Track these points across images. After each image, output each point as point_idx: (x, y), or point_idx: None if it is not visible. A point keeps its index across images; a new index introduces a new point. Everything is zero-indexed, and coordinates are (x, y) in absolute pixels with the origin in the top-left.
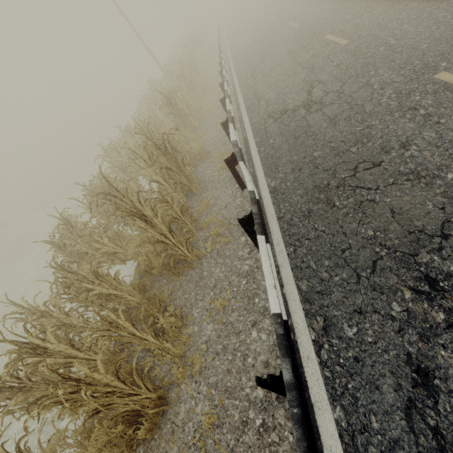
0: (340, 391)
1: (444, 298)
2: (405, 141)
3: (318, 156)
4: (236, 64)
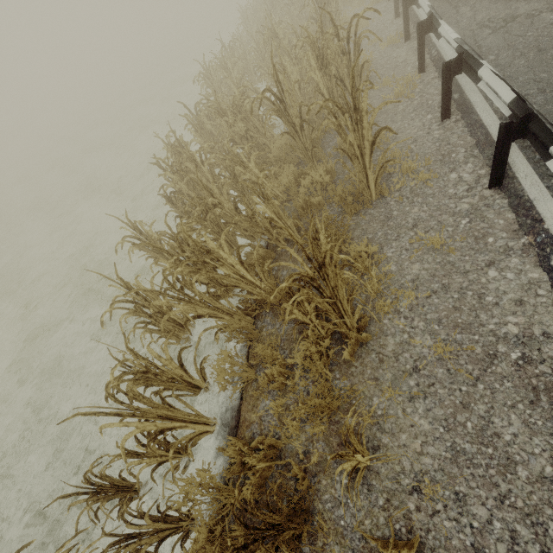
0: None
1: None
2: None
3: None
4: None
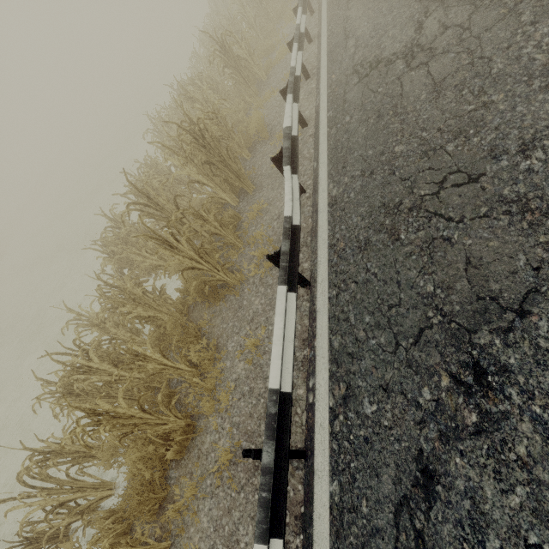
0: (342, 467)
1: (486, 397)
2: (531, 139)
3: (400, 153)
4: None
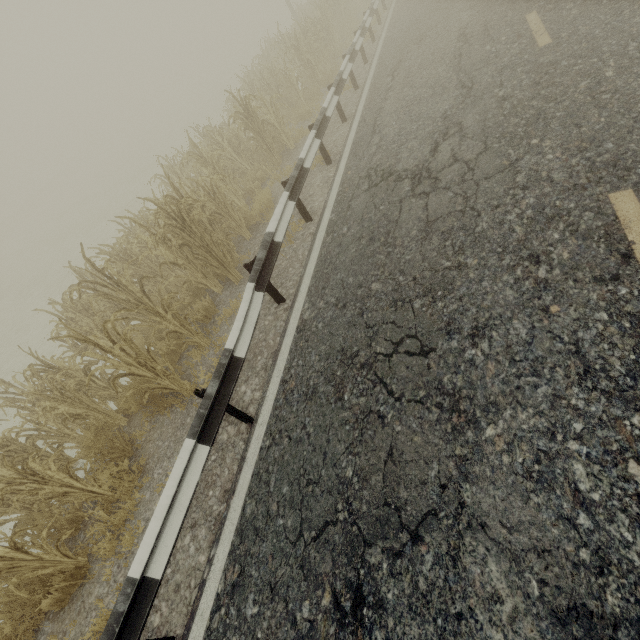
0: None
1: (355, 634)
2: (483, 325)
3: (375, 292)
4: (389, 31)
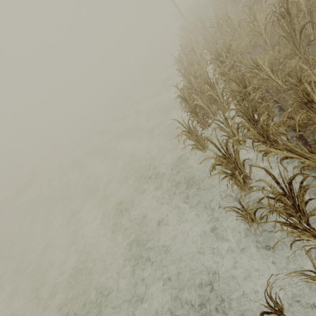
0: None
1: None
2: None
3: None
4: None
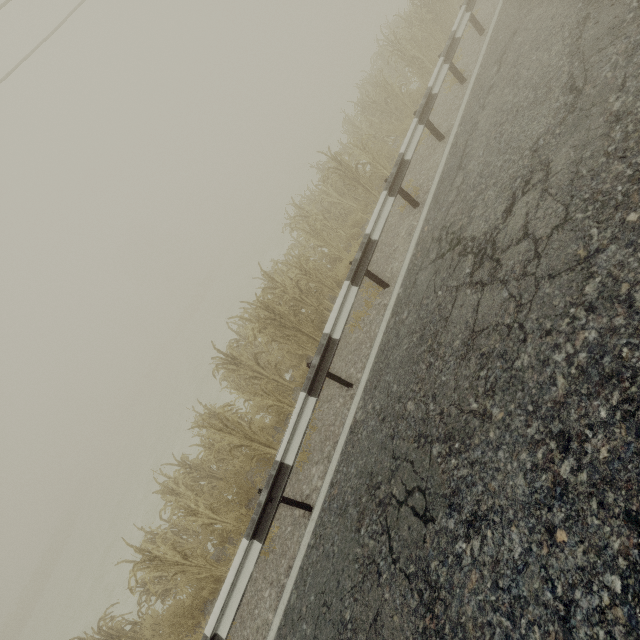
0: None
1: None
2: (482, 515)
3: (408, 414)
4: None
